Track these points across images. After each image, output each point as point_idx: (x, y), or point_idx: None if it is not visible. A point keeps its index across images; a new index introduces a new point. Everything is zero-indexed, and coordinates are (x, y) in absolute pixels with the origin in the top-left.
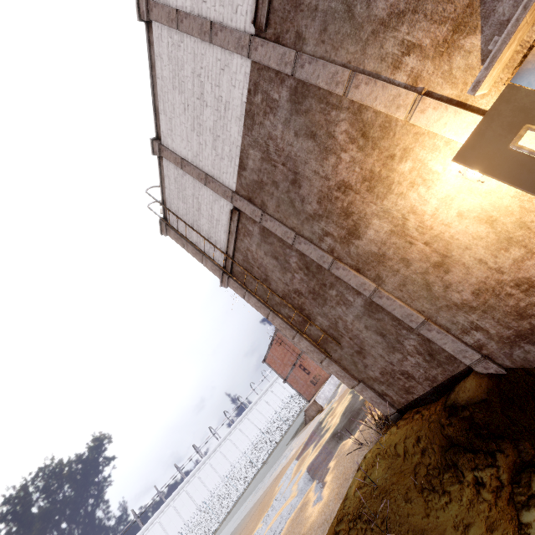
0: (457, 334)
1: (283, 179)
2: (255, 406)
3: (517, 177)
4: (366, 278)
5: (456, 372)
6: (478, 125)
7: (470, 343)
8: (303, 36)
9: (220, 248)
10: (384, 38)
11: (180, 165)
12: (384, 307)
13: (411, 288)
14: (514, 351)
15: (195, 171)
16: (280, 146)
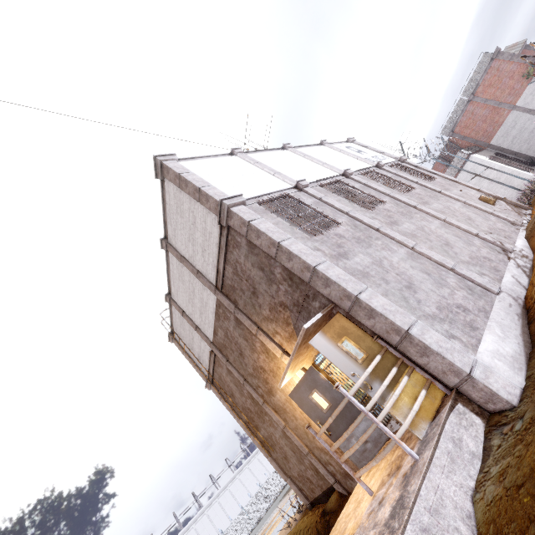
0: (324, 464)
1: (236, 350)
2: (256, 455)
3: (310, 413)
4: (280, 418)
5: (329, 486)
6: (299, 382)
7: (330, 471)
8: (238, 302)
9: (205, 365)
10: (267, 323)
11: (182, 314)
12: (290, 437)
13: (300, 432)
14: (347, 481)
15: (190, 321)
16: (233, 335)
